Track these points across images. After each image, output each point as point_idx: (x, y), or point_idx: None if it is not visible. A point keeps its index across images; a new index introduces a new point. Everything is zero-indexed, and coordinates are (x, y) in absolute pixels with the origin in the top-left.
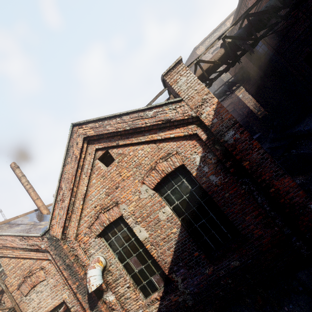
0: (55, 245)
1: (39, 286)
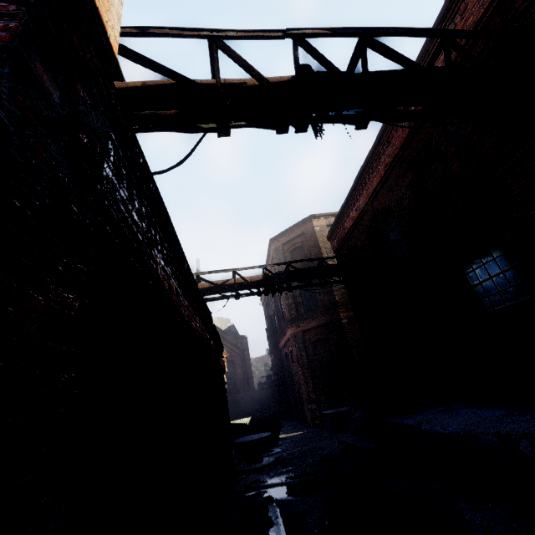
0: None
1: None
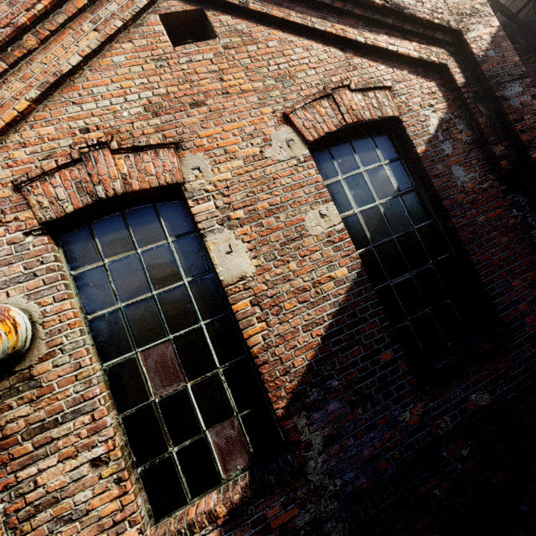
0: None
1: None
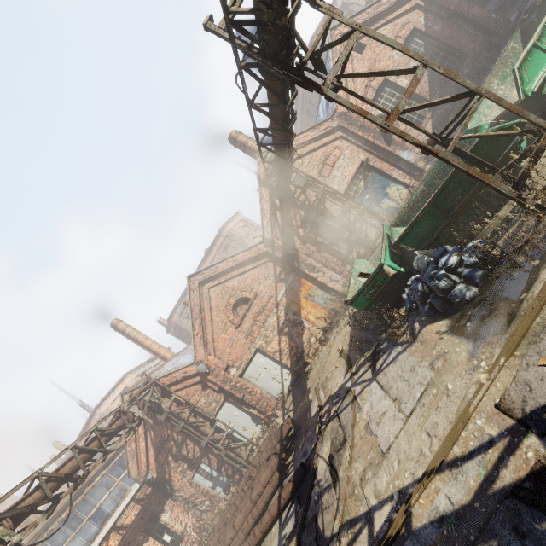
0: (345, 118)
1: (337, 163)
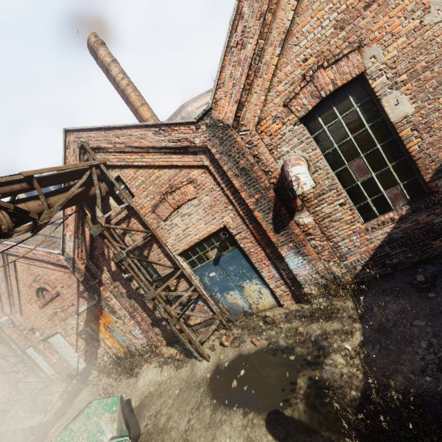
0: (222, 137)
1: (185, 207)
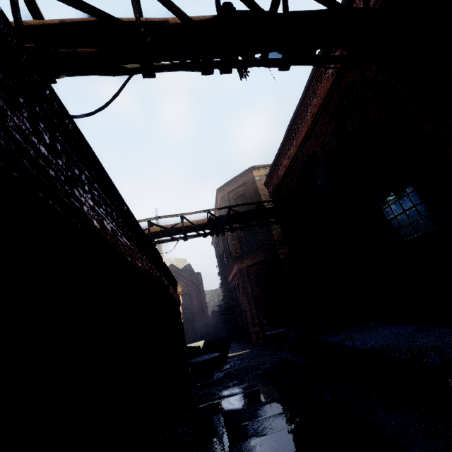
0: None
1: None
